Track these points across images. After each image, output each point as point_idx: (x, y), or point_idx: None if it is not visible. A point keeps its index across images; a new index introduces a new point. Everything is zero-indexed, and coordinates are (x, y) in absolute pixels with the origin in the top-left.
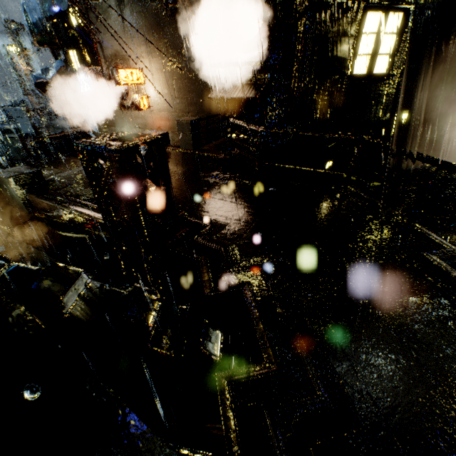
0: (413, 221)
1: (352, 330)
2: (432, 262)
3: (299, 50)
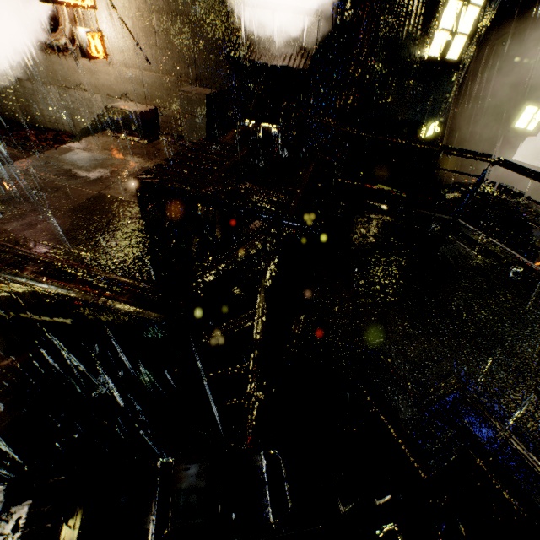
0: None
1: None
2: None
3: (375, 3)
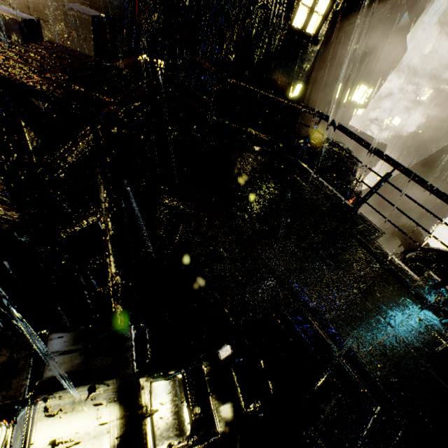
0: (359, 207)
1: (364, 328)
2: (377, 246)
3: None
